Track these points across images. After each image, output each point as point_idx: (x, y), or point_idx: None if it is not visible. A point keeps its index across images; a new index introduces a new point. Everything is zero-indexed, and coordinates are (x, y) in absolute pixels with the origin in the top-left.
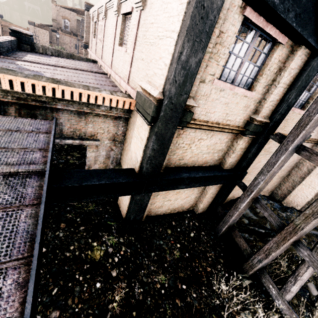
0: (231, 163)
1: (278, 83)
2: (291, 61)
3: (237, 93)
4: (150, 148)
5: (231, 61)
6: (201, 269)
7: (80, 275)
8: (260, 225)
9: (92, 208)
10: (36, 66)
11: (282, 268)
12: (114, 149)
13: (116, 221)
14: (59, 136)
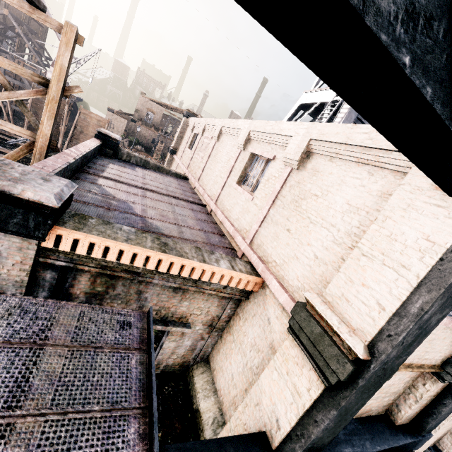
0: (408, 416)
1: None
2: None
3: (448, 327)
4: (322, 427)
5: None
6: None
7: None
8: None
9: None
10: (122, 188)
11: None
12: (206, 337)
13: None
14: None
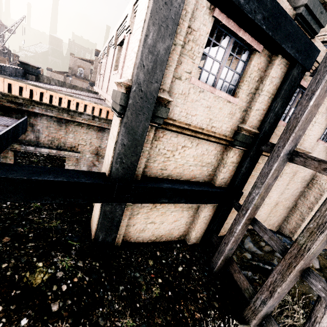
0: (223, 179)
1: (262, 91)
2: (271, 70)
3: (218, 97)
4: (119, 142)
5: (208, 64)
6: (187, 314)
7: (0, 304)
8: (265, 261)
9: (55, 225)
10: None
11: (295, 315)
12: (97, 164)
13: (80, 242)
14: (35, 144)
